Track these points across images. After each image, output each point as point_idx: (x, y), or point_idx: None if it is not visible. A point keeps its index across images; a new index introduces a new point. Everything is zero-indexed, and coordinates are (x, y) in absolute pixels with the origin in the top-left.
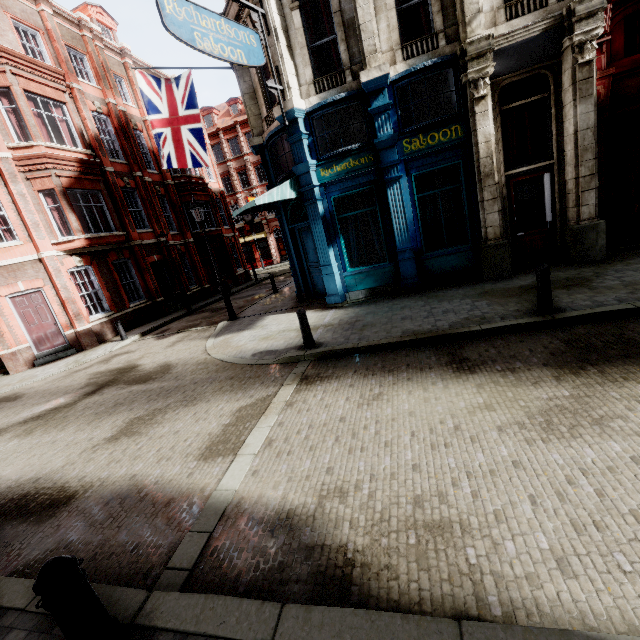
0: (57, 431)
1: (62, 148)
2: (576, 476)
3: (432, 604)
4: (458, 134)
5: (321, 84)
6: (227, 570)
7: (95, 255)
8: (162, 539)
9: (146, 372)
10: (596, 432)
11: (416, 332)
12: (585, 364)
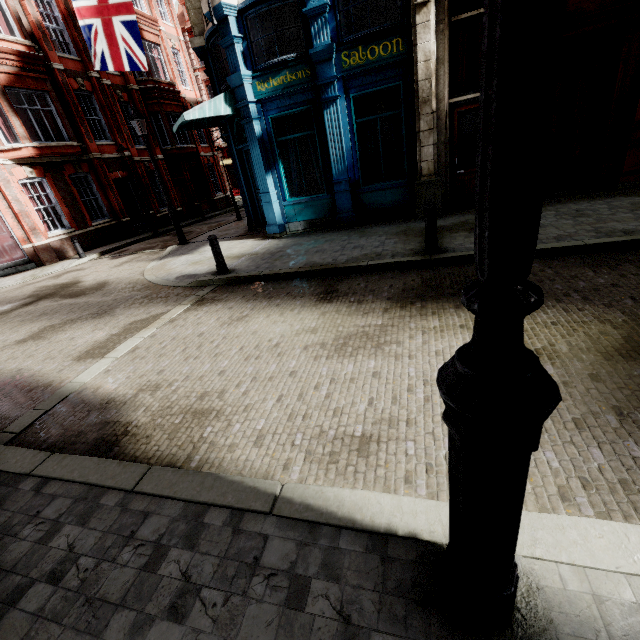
0: None
1: None
2: (324, 383)
3: (157, 459)
4: (399, 49)
5: None
6: (43, 435)
7: (49, 167)
8: (12, 413)
9: (83, 288)
10: (369, 353)
11: (315, 264)
12: (418, 300)
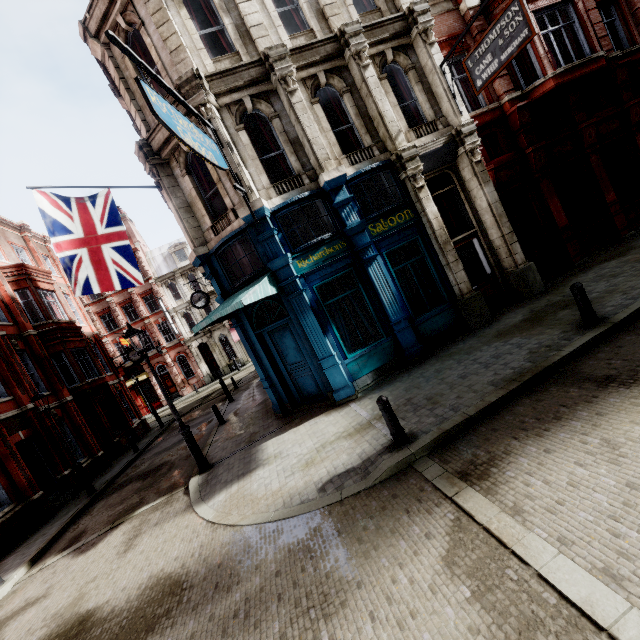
0: None
1: None
2: None
3: None
4: (410, 216)
5: (280, 187)
6: None
7: None
8: None
9: (128, 613)
10: None
11: (507, 379)
12: None
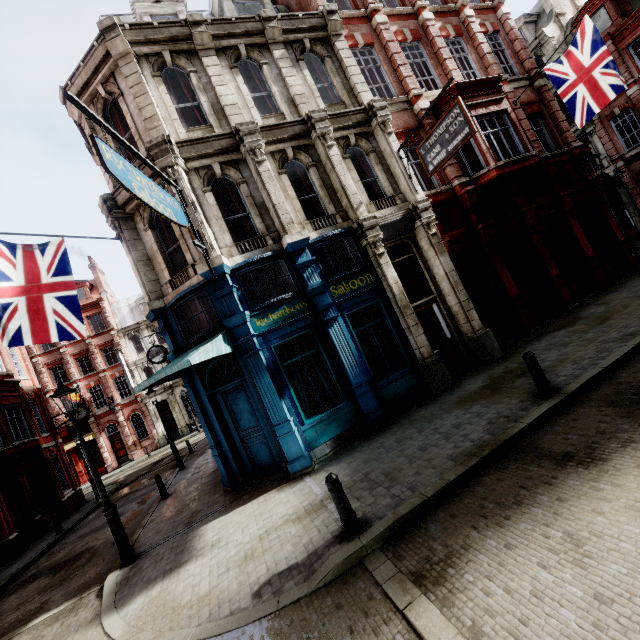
0: None
1: None
2: None
3: None
4: (371, 280)
5: (243, 246)
6: None
7: None
8: None
9: None
10: None
11: (467, 453)
12: None
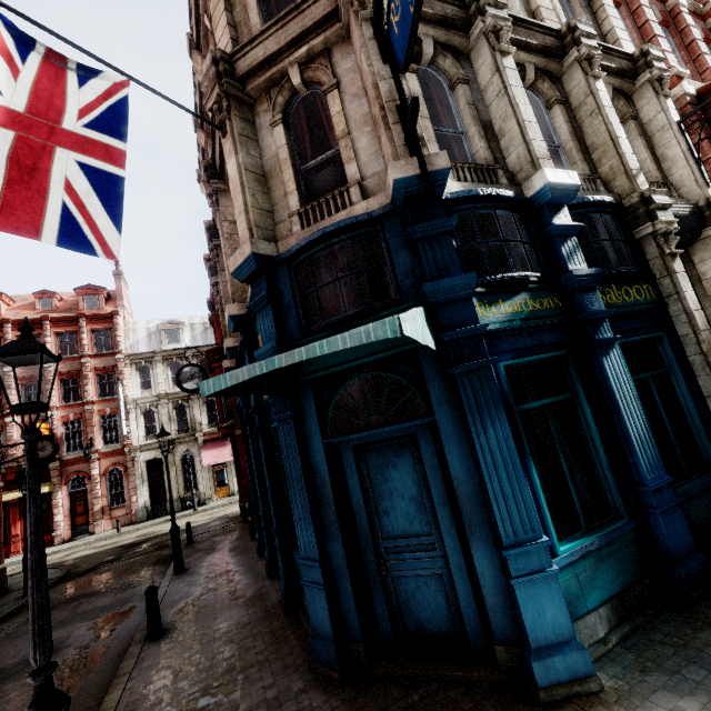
0: None
1: None
2: None
3: None
4: (651, 296)
5: (461, 171)
6: None
7: None
8: None
9: None
10: None
11: None
12: None
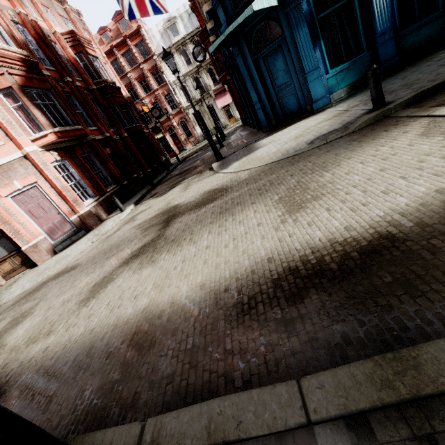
0: (190, 245)
1: (2, 47)
2: None
3: None
4: None
5: None
6: None
7: (65, 150)
8: None
9: (198, 200)
10: None
11: None
12: None
